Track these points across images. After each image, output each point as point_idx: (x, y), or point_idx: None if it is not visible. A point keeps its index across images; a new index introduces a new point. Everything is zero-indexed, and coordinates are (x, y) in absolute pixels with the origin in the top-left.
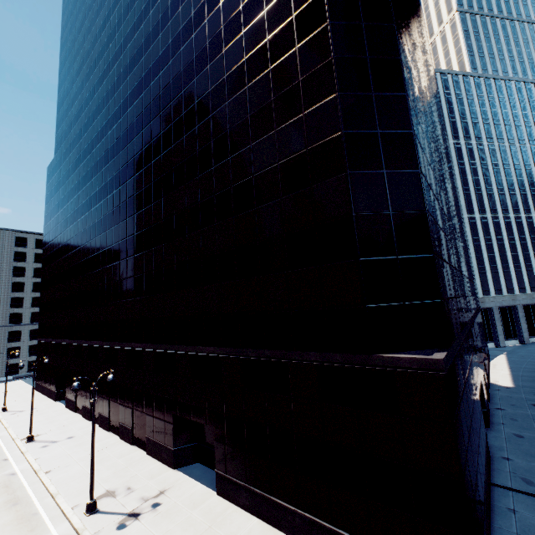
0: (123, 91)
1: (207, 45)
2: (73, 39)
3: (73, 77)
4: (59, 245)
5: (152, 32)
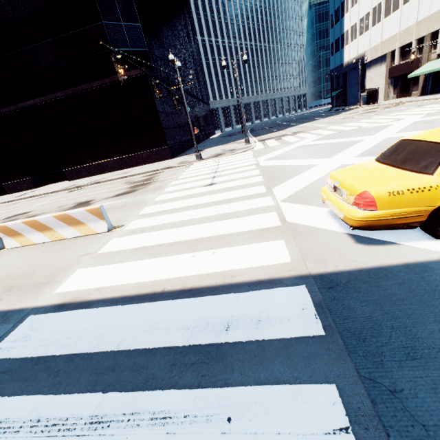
0: None
1: None
2: None
3: None
4: None
5: None
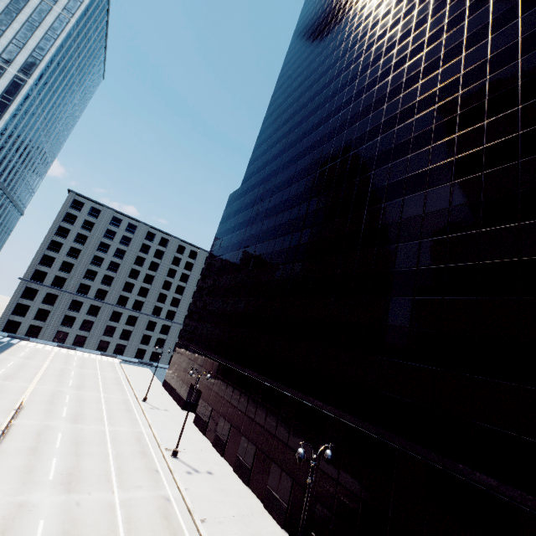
0: (347, 135)
1: (518, 85)
2: (286, 96)
3: (279, 125)
4: (227, 262)
5: (406, 81)
